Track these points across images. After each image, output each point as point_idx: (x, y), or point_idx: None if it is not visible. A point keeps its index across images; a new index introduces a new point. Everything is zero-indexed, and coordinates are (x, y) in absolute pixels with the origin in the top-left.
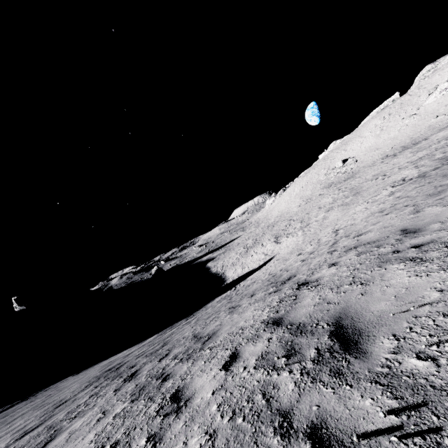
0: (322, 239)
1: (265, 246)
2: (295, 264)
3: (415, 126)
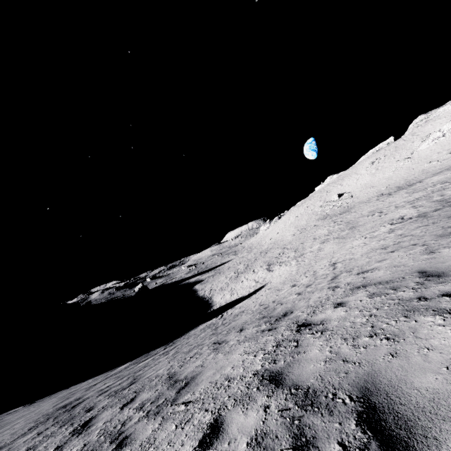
0: (318, 271)
1: (257, 272)
2: (290, 297)
3: (409, 169)
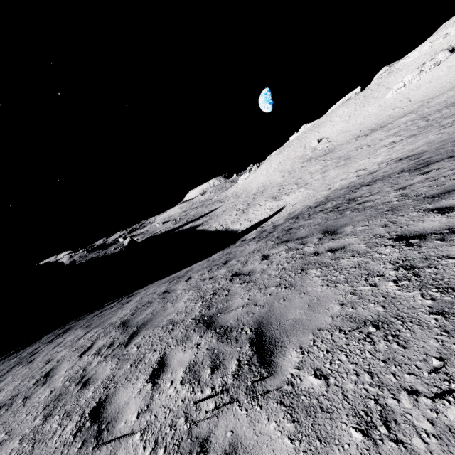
0: (346, 177)
1: (265, 204)
2: (352, 180)
3: (378, 115)
